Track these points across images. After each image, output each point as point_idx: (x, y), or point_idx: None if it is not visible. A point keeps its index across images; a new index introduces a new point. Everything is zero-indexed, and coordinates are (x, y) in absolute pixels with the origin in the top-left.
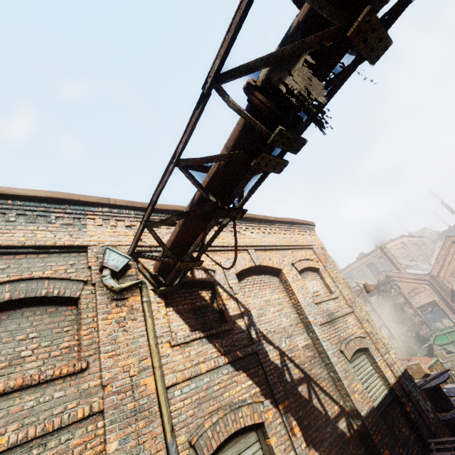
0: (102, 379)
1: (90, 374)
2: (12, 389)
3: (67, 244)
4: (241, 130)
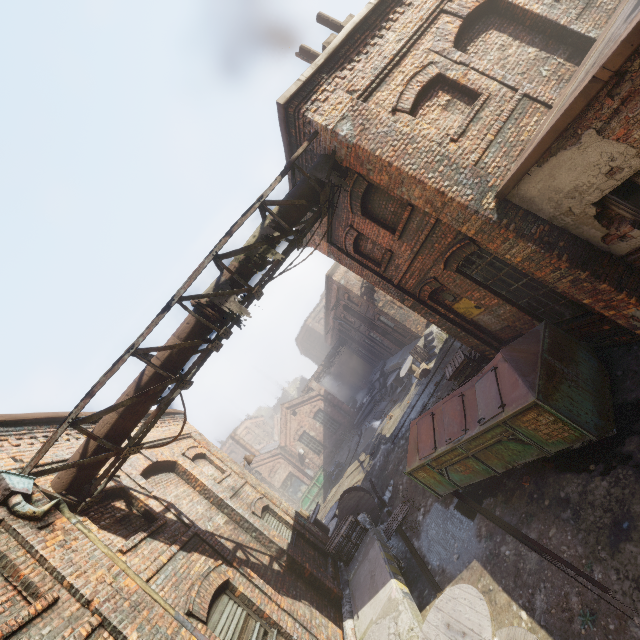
0: (84, 598)
1: (65, 602)
2: None
3: None
4: (193, 327)
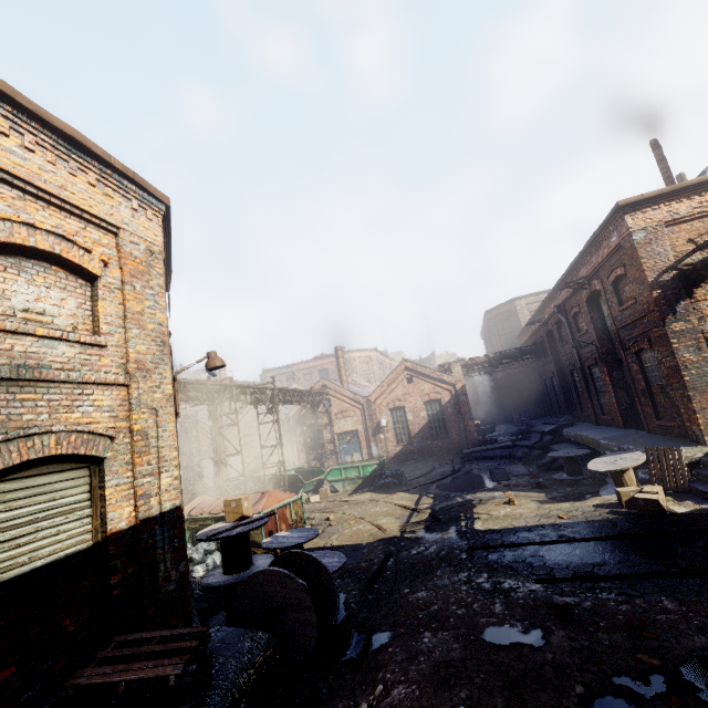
0: None
1: None
2: None
3: None
4: None
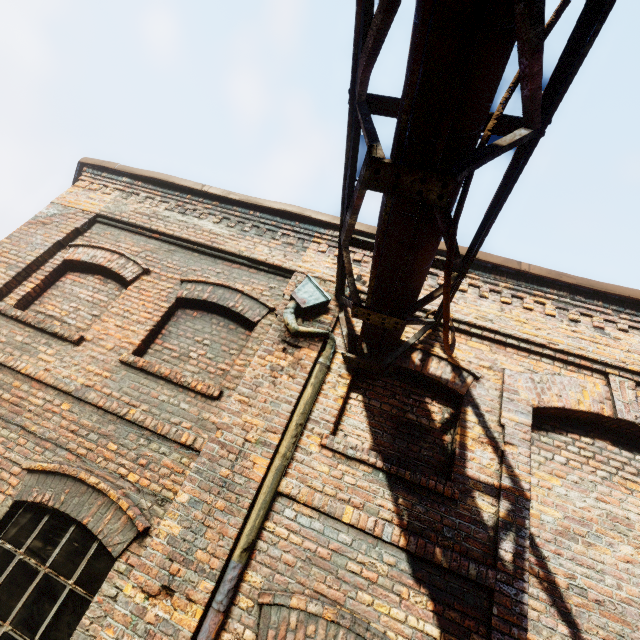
0: (219, 419)
1: (217, 407)
2: (161, 375)
3: (276, 263)
4: None
